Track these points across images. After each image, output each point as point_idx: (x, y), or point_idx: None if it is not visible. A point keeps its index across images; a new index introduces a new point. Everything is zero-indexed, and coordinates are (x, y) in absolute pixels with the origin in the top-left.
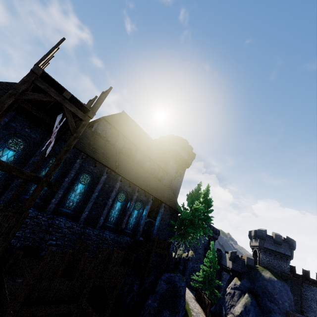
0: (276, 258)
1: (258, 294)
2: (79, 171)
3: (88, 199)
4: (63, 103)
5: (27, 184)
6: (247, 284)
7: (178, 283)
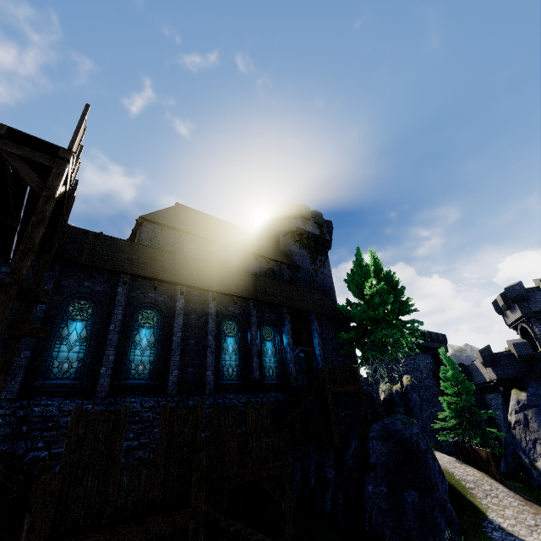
0: None
1: None
2: (131, 308)
3: (170, 350)
4: None
5: (44, 360)
6: (540, 389)
7: (405, 431)
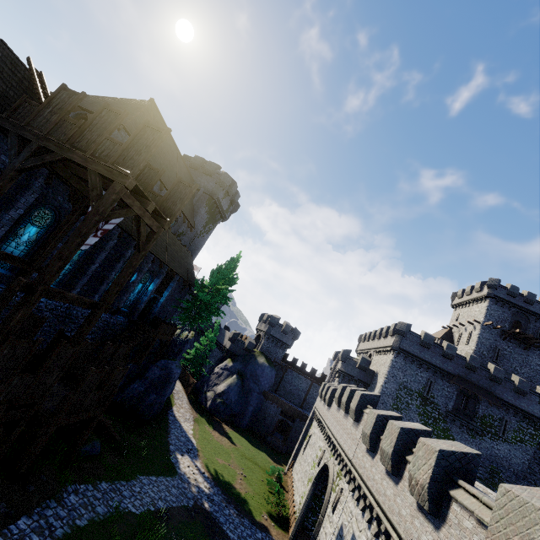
0: (276, 346)
1: (246, 376)
2: None
3: (83, 271)
4: (142, 217)
5: None
6: (239, 366)
7: (175, 370)
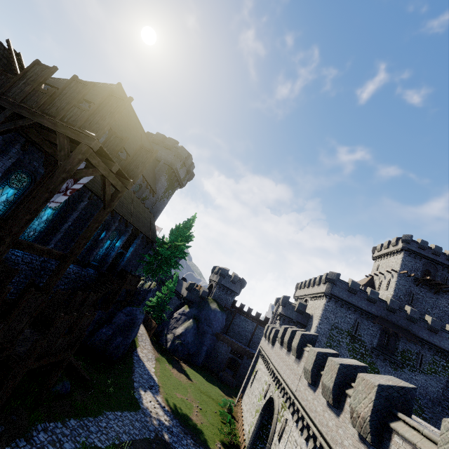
0: (226, 294)
1: (201, 320)
2: None
3: (57, 229)
4: (107, 177)
5: None
6: (195, 311)
7: (138, 316)
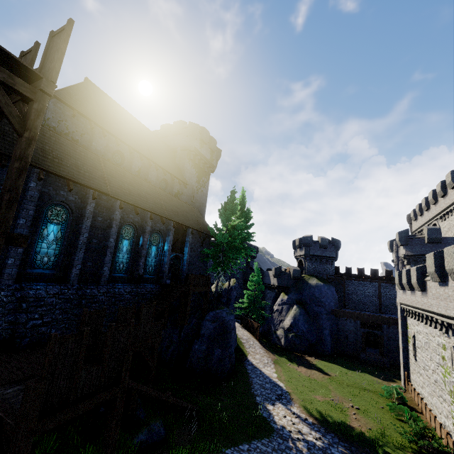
0: (321, 263)
1: (306, 302)
2: (41, 203)
3: (75, 246)
4: None
5: None
6: (295, 296)
7: (227, 318)
